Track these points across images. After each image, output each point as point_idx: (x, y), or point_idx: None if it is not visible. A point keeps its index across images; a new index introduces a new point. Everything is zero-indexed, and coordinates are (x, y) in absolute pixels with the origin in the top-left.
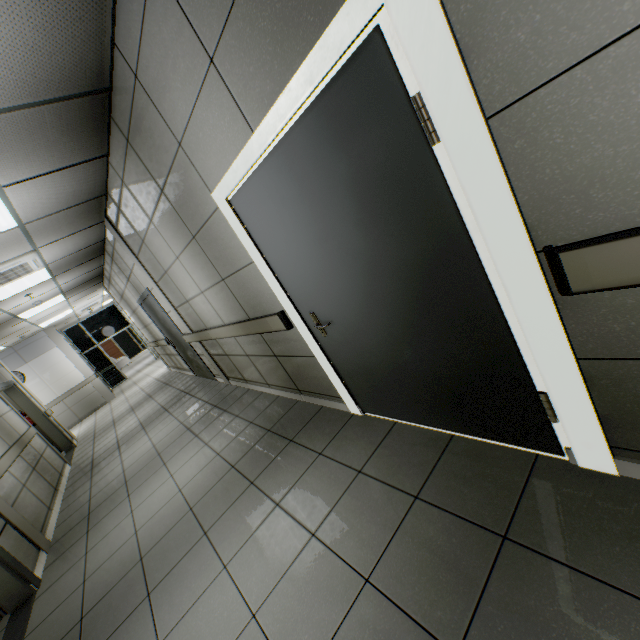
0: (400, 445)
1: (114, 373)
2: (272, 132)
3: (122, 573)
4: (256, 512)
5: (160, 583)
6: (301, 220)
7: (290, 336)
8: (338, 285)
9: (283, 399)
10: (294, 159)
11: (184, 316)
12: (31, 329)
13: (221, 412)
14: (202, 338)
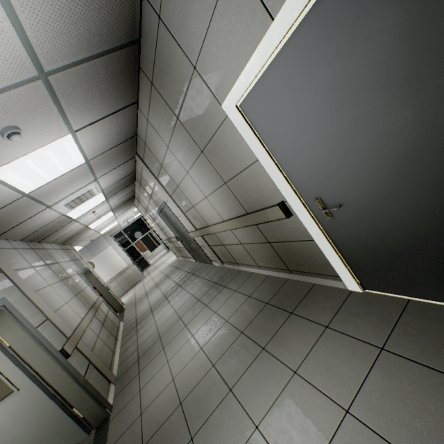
0: (426, 324)
1: (143, 261)
2: (299, 5)
3: (167, 413)
4: (274, 377)
5: (199, 430)
6: (321, 101)
7: (287, 224)
8: (358, 163)
9: (273, 278)
10: (323, 28)
11: (190, 218)
12: (96, 235)
13: (221, 288)
14: (204, 233)
